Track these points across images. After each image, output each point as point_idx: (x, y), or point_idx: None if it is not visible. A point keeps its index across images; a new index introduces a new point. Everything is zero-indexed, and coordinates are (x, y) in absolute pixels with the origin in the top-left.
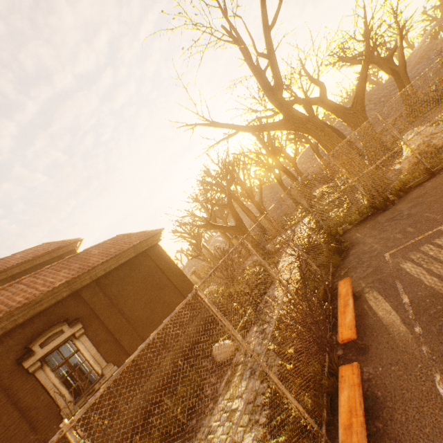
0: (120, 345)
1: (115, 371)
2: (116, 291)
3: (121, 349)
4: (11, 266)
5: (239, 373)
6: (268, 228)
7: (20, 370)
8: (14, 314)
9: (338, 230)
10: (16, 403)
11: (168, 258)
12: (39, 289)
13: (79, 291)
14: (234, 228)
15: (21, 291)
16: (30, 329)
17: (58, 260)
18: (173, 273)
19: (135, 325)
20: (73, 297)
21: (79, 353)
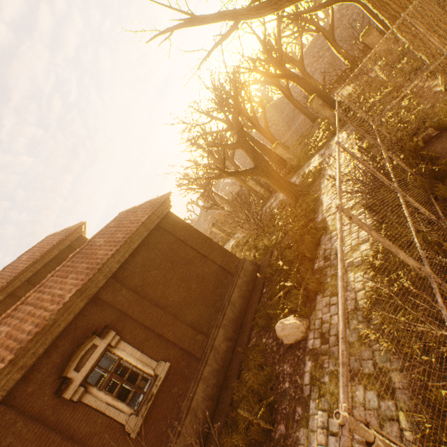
0: (165, 338)
1: (168, 367)
2: (140, 281)
3: (167, 343)
4: (20, 271)
5: (328, 369)
6: (288, 159)
7: (63, 402)
8: (28, 348)
9: (417, 142)
10: (73, 437)
11: (186, 226)
12: (48, 309)
13: (98, 295)
14: (255, 171)
15: (29, 315)
16: (56, 355)
17: (69, 251)
18: (197, 241)
19: (173, 312)
20: (92, 303)
21: (122, 360)
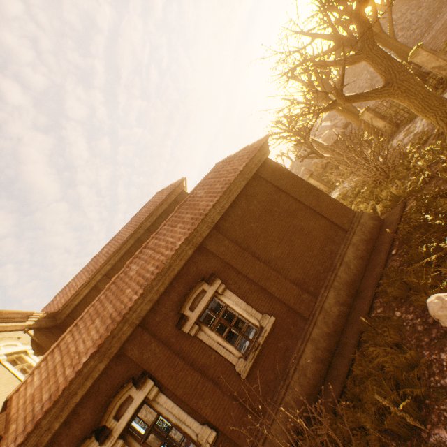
0: (268, 292)
1: (273, 322)
2: (241, 234)
3: (271, 297)
4: (142, 221)
5: None
6: (435, 69)
7: (183, 334)
8: (153, 286)
9: None
10: (193, 364)
11: (287, 173)
12: (163, 254)
13: (203, 244)
14: (386, 89)
15: (150, 258)
16: (174, 294)
17: (174, 205)
18: (300, 191)
19: (276, 267)
20: (199, 252)
21: (228, 307)
